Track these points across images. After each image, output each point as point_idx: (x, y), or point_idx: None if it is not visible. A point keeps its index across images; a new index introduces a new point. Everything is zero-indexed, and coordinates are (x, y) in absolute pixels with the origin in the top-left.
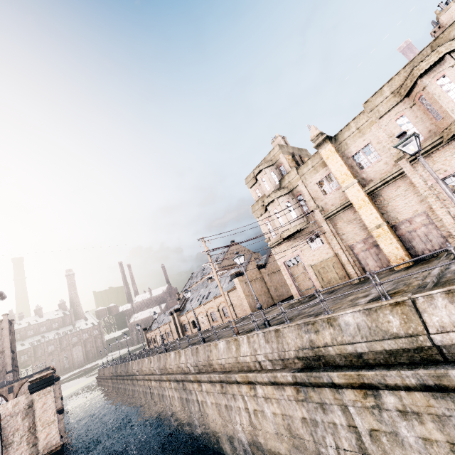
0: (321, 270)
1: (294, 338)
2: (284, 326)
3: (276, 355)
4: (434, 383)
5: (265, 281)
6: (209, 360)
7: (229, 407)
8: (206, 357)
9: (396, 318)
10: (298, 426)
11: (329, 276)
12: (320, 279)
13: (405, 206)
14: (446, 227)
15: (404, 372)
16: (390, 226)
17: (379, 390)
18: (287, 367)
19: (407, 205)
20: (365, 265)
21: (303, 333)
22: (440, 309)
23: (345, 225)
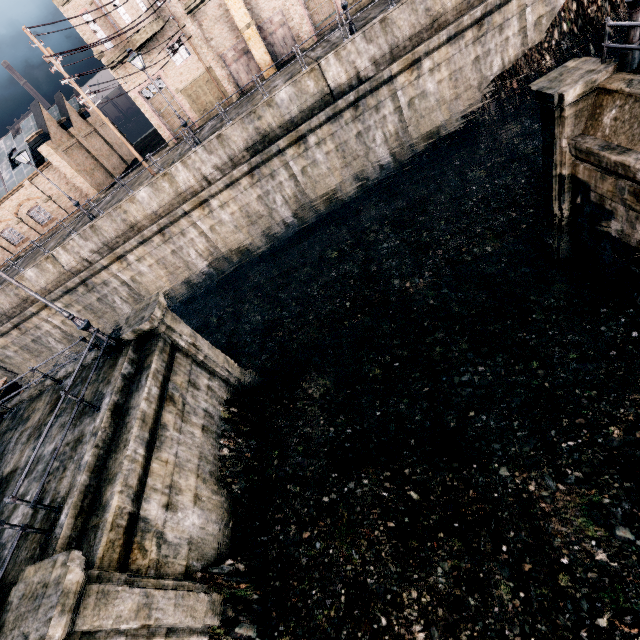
0: (194, 95)
1: (240, 134)
2: (228, 127)
3: (227, 158)
4: (332, 114)
5: (86, 148)
6: (128, 223)
7: (179, 249)
8: (120, 223)
9: (312, 82)
10: (255, 206)
11: (205, 102)
12: (196, 108)
13: (266, 1)
14: (296, 28)
15: (320, 115)
16: (256, 27)
17: (307, 137)
18: (237, 165)
19: (268, 0)
20: (238, 80)
21: (248, 125)
22: (332, 67)
23: (213, 26)
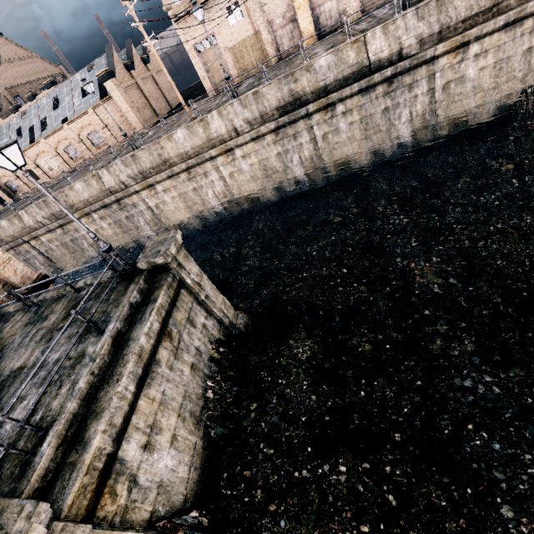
0: (239, 54)
1: (275, 94)
2: (265, 85)
3: (258, 114)
4: (365, 86)
5: (142, 89)
6: (162, 157)
7: (200, 188)
8: (156, 157)
9: (353, 53)
10: (273, 162)
11: (247, 62)
12: (238, 66)
13: None
14: (344, 2)
15: (354, 85)
16: None
17: (336, 105)
18: (266, 122)
19: None
20: (280, 45)
21: (284, 86)
22: (377, 40)
23: None
